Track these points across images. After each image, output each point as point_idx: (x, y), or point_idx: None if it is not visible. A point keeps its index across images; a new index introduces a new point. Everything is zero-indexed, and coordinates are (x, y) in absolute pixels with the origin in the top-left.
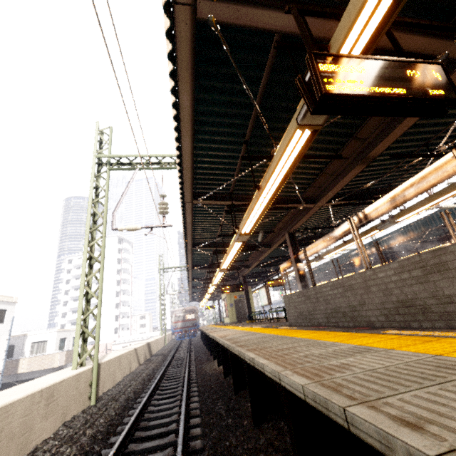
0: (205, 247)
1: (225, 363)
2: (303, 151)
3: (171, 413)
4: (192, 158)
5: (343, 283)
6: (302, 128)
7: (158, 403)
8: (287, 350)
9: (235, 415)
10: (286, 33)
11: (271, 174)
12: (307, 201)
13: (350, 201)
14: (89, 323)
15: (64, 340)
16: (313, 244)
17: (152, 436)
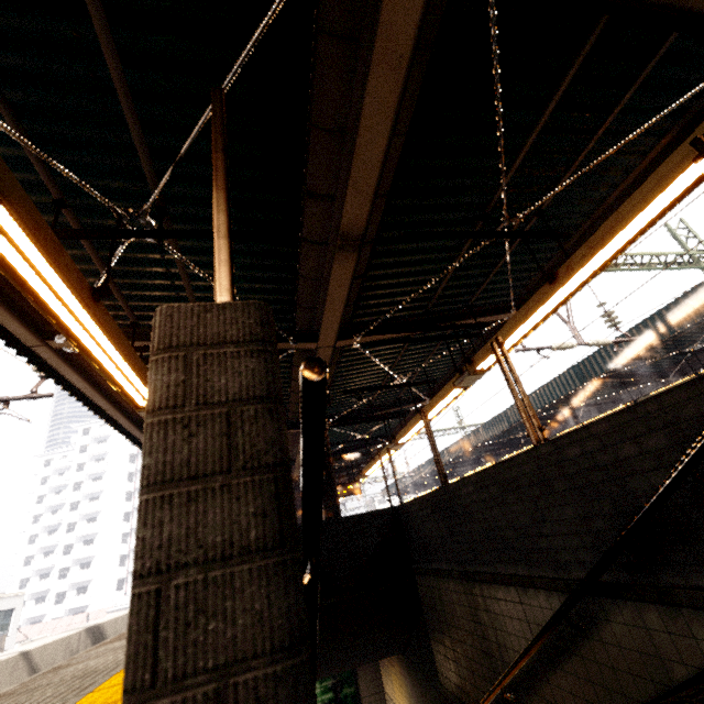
0: None
1: None
2: None
3: None
4: None
5: None
6: None
7: None
8: None
9: None
10: None
11: None
12: (306, 338)
13: (390, 334)
14: (71, 573)
15: None
16: (385, 418)
17: None
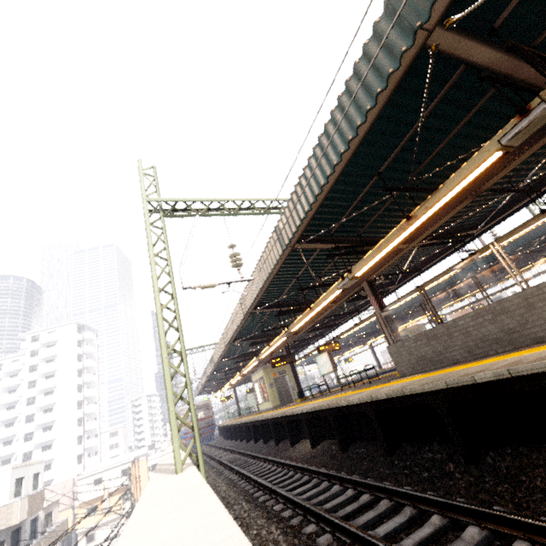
0: (266, 309)
1: (341, 435)
2: (480, 174)
3: (334, 493)
4: (329, 190)
5: (492, 309)
6: (502, 149)
7: (296, 493)
8: (525, 360)
9: (424, 468)
10: (482, 67)
11: (441, 199)
12: None
13: (437, 240)
14: (35, 455)
15: (20, 480)
16: None
17: (351, 513)
